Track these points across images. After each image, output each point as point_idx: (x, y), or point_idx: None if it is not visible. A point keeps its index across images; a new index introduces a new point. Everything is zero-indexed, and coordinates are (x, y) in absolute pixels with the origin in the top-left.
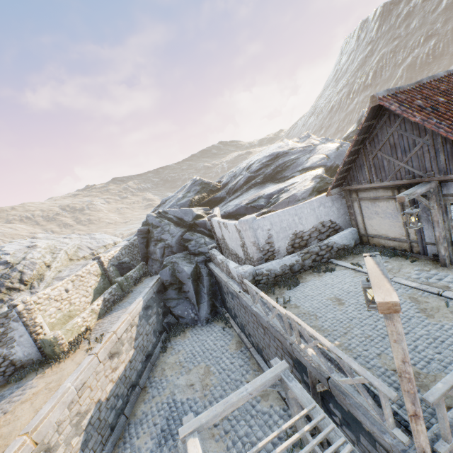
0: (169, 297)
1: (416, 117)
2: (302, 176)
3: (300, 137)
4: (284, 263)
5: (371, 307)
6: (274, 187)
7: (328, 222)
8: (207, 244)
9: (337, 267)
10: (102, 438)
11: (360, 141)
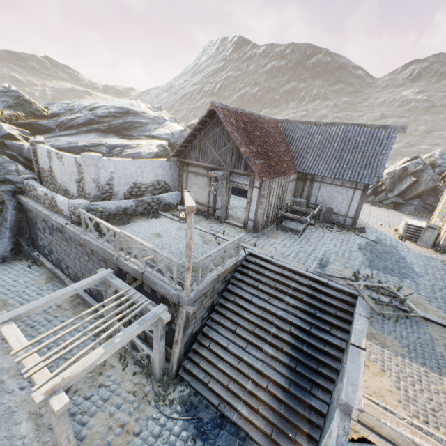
0: None
1: (229, 128)
2: (148, 141)
3: (153, 106)
4: (120, 205)
5: (181, 222)
6: (120, 140)
7: (163, 182)
8: (20, 173)
9: (162, 216)
10: None
11: (199, 129)
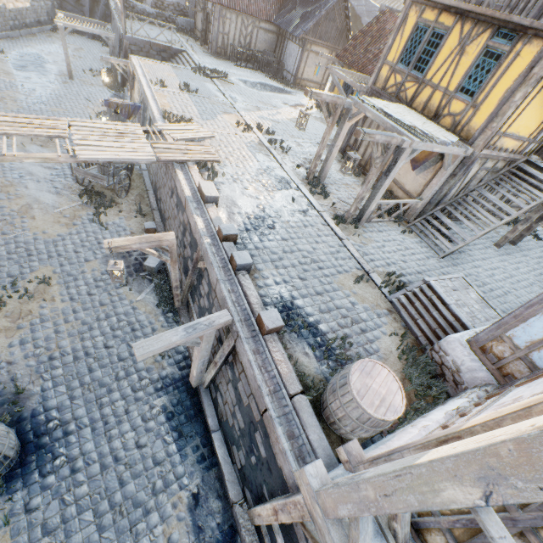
0: (67, 1)
1: None
2: None
3: None
4: (145, 9)
5: None
6: None
7: (182, 6)
8: None
9: (171, 31)
10: (6, 27)
11: None
